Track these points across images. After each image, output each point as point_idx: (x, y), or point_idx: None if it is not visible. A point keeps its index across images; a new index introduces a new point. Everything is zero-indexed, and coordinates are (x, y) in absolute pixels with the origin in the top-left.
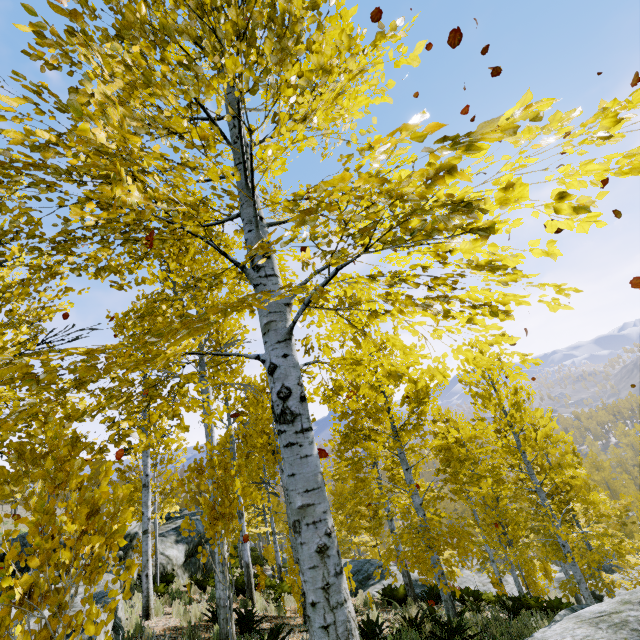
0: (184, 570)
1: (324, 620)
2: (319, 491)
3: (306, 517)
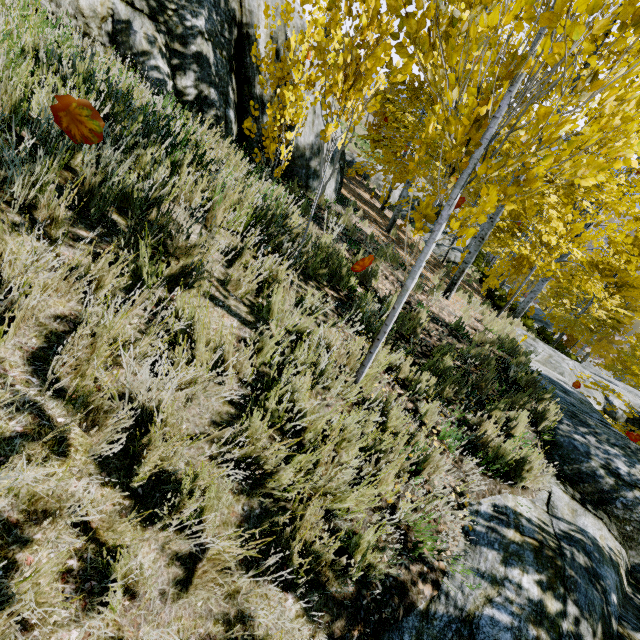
0: (464, 249)
1: (524, 305)
2: (539, 291)
3: (534, 292)
